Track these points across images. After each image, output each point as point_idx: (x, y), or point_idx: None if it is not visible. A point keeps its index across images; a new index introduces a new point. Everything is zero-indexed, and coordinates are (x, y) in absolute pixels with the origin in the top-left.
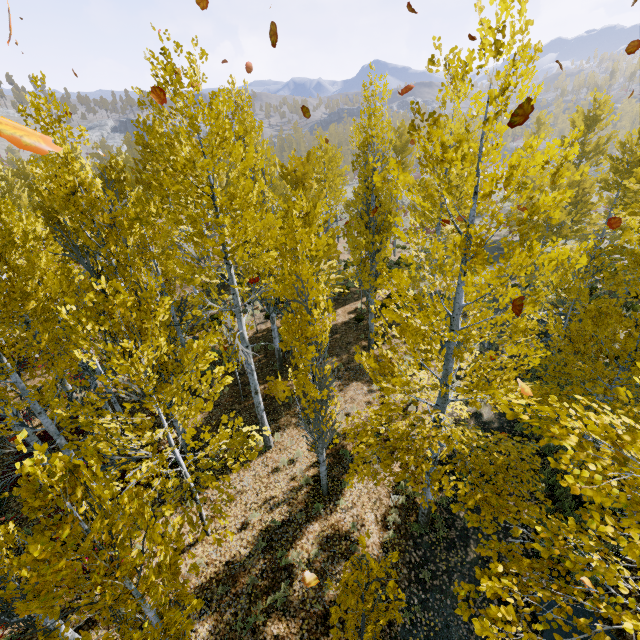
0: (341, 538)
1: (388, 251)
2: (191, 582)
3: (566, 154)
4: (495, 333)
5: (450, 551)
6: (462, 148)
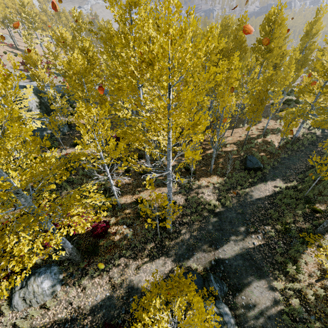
0: (267, 142)
1: (301, 73)
2: (229, 141)
3: None
4: None
5: (297, 152)
6: None
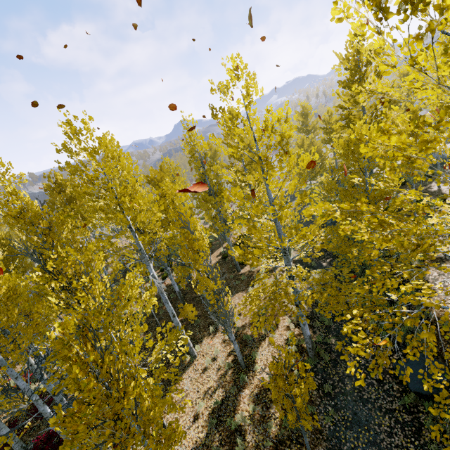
0: (266, 390)
1: (226, 205)
2: None
3: (286, 112)
4: (297, 211)
5: (336, 367)
6: (239, 117)
